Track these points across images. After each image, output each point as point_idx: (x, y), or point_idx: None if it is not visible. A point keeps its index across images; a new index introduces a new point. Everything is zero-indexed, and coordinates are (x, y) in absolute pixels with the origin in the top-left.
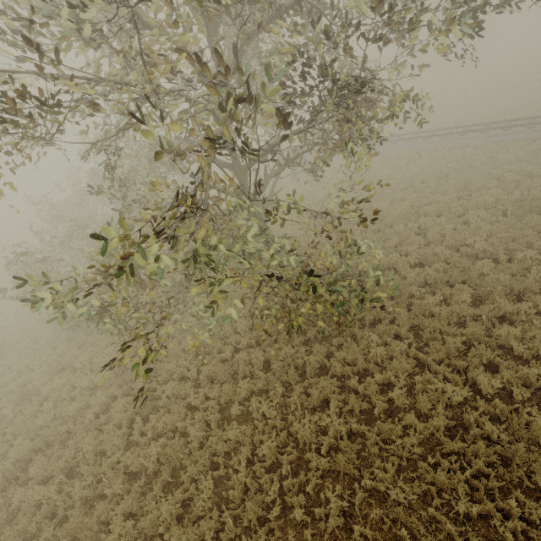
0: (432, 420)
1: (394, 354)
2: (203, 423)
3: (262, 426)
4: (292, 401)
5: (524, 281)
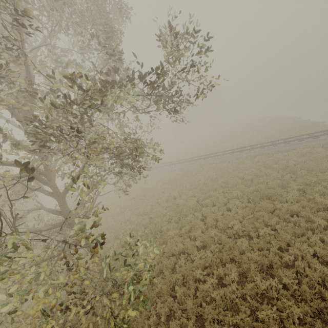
0: None
1: None
2: None
3: None
4: None
5: (270, 253)
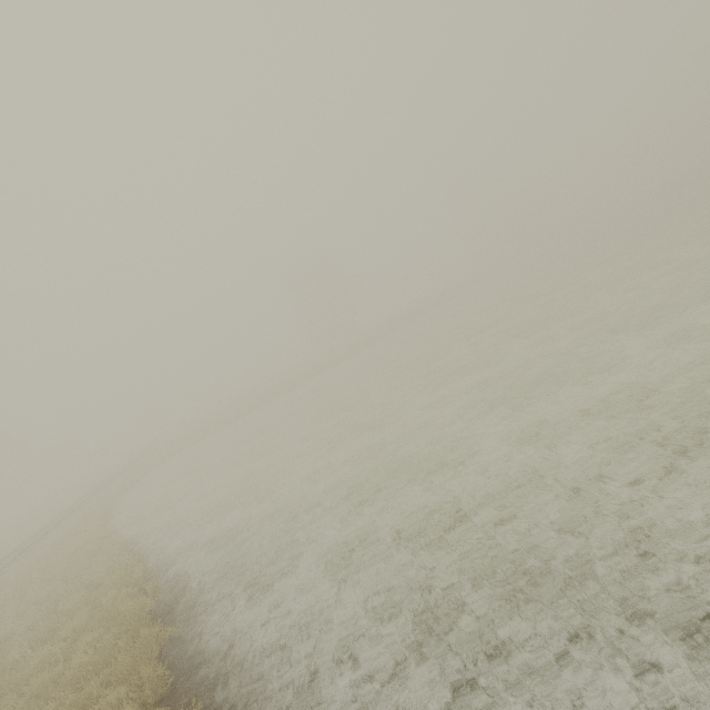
0: None
1: None
2: None
3: None
4: None
5: None
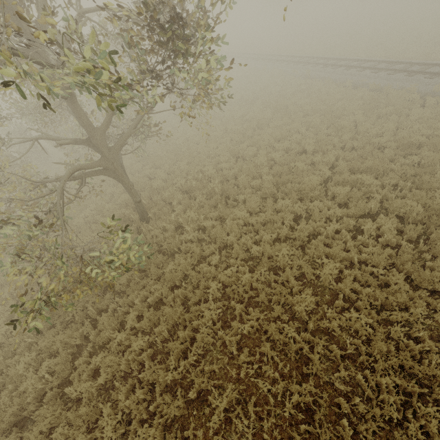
0: (78, 435)
1: (132, 346)
2: (3, 313)
3: (17, 342)
4: (44, 336)
5: (329, 347)
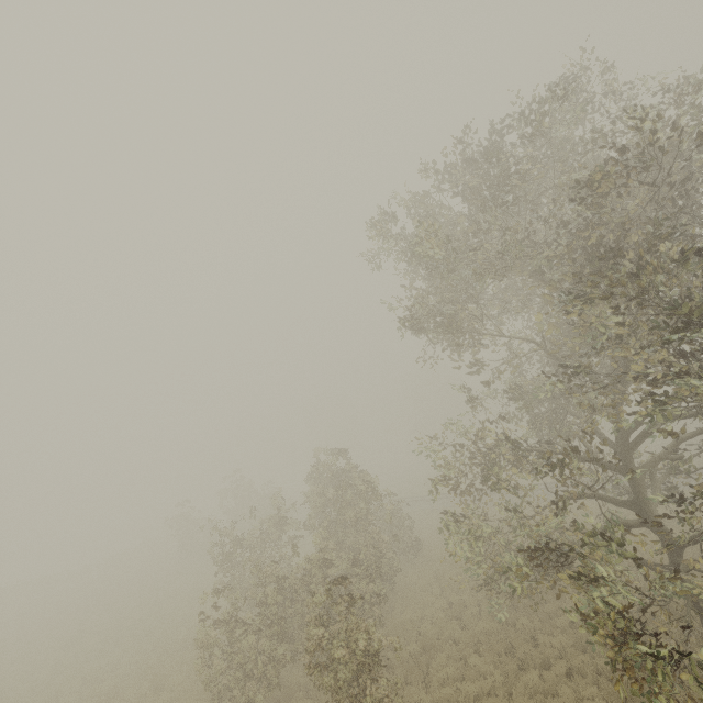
0: None
1: None
2: None
3: None
4: None
5: None
